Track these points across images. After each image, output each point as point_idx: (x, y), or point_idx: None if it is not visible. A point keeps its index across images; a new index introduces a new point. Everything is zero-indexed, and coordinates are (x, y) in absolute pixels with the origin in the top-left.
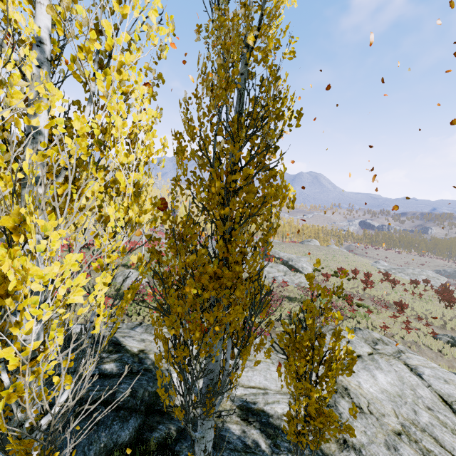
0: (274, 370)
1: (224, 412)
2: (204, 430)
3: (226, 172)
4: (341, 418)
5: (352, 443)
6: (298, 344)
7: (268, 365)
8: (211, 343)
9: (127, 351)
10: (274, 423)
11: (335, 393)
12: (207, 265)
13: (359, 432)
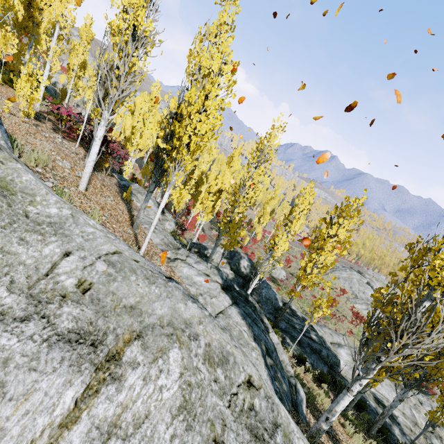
0: (394, 394)
1: (366, 393)
2: (405, 393)
3: None
4: None
5: None
6: None
7: (391, 390)
8: (436, 377)
9: (318, 333)
10: (393, 416)
11: (432, 433)
12: None
13: None
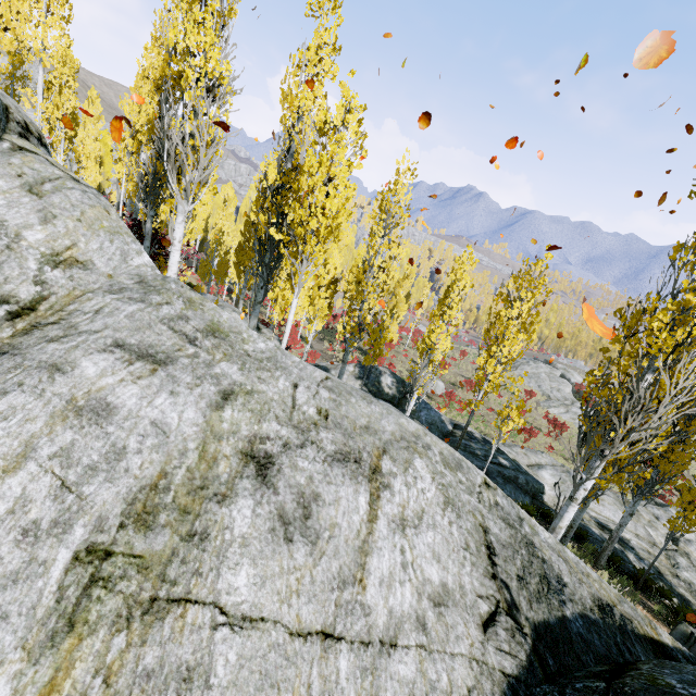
0: (621, 514)
1: (585, 520)
2: (636, 504)
3: (694, 420)
4: (678, 565)
5: (683, 579)
6: (692, 490)
7: (616, 509)
8: (671, 474)
9: (508, 456)
10: (623, 541)
11: (675, 552)
12: (680, 451)
13: (692, 577)
